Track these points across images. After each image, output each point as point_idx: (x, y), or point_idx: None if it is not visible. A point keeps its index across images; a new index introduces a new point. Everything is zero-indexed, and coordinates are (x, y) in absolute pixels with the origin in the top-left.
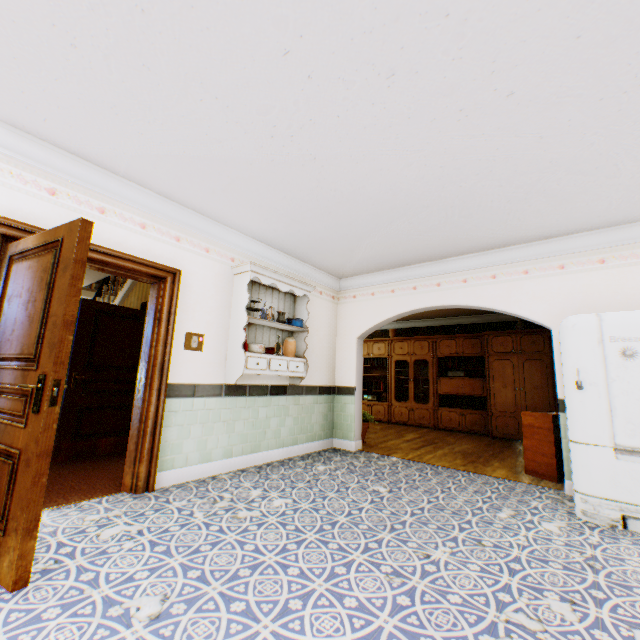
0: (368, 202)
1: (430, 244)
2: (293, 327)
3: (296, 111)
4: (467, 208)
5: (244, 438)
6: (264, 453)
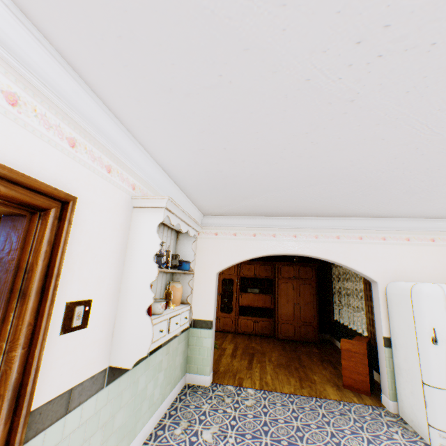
0: (323, 164)
1: (311, 206)
2: (185, 272)
3: (445, 16)
4: (376, 189)
5: (121, 432)
6: (139, 436)
